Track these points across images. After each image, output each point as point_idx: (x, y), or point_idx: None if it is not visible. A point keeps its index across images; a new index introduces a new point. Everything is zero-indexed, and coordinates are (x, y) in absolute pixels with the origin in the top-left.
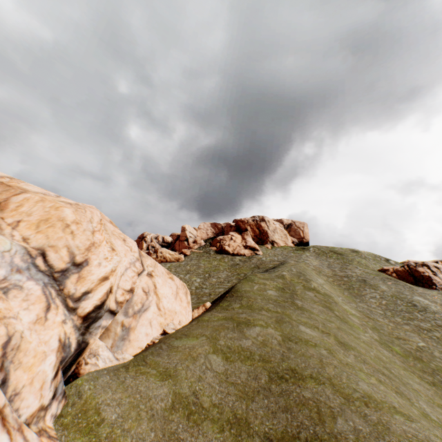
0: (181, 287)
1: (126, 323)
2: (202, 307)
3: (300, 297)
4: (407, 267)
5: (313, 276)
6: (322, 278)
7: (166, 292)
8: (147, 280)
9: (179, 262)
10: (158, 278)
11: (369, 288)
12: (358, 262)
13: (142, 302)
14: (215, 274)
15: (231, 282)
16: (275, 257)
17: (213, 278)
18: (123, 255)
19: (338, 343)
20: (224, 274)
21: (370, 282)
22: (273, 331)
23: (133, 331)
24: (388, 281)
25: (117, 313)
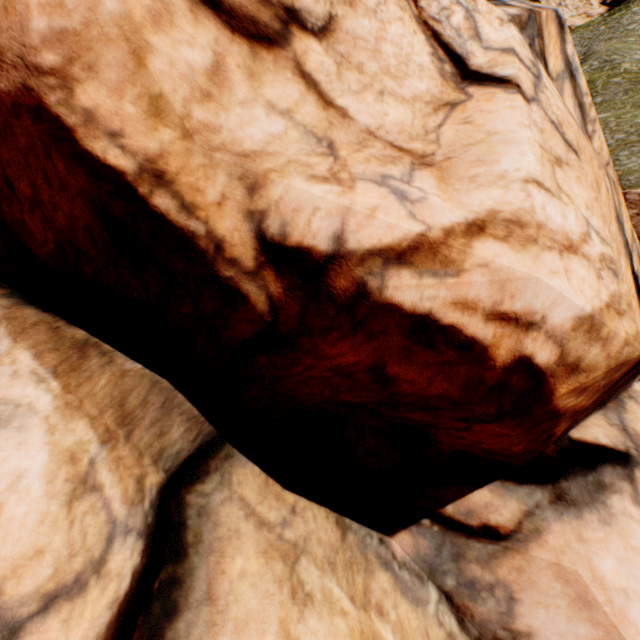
0: None
1: None
2: None
3: (600, 92)
4: None
5: (630, 52)
6: None
7: None
8: None
9: None
10: None
11: None
12: None
13: None
14: None
15: None
16: None
17: None
18: None
19: (632, 108)
20: None
21: None
22: None
23: None
24: None
25: None
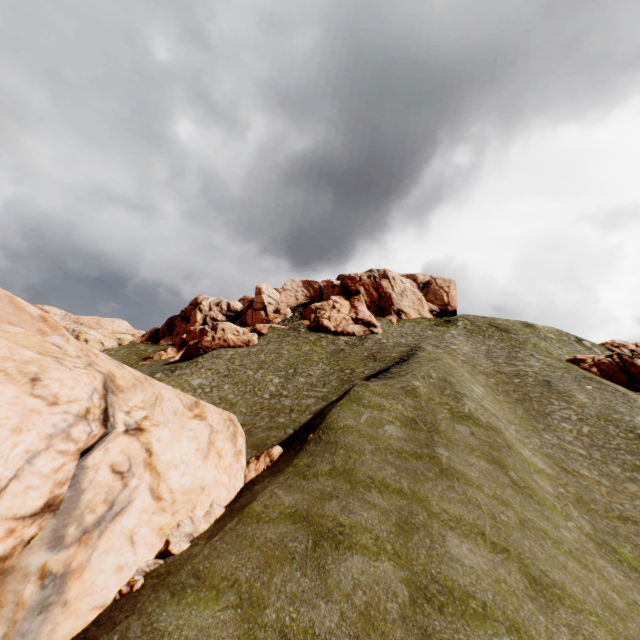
0: (222, 427)
1: (57, 565)
2: (264, 458)
3: (444, 440)
4: (618, 358)
5: (466, 383)
6: (480, 382)
7: (181, 453)
8: (126, 444)
9: (248, 348)
10: (160, 430)
11: (558, 399)
12: (534, 345)
13: (110, 497)
14: (304, 369)
15: (329, 386)
16: (403, 339)
17: (300, 377)
18: (6, 435)
19: (530, 585)
20: (318, 369)
21: (558, 387)
22: (390, 567)
23: (78, 577)
24: (587, 383)
25: (27, 552)
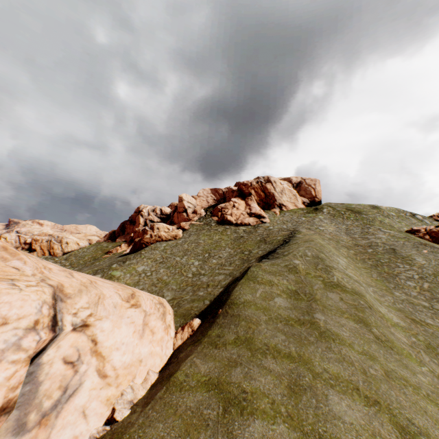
0: (153, 310)
1: None
2: (187, 328)
3: (320, 306)
4: None
5: (333, 257)
6: (343, 254)
7: (121, 337)
8: (75, 339)
9: (176, 240)
10: (103, 322)
11: (403, 263)
12: (380, 222)
13: (63, 384)
14: (215, 253)
15: (233, 265)
16: (284, 225)
17: (213, 259)
18: None
19: (400, 435)
20: (225, 252)
21: (401, 253)
22: (285, 429)
23: None
24: (423, 248)
25: None
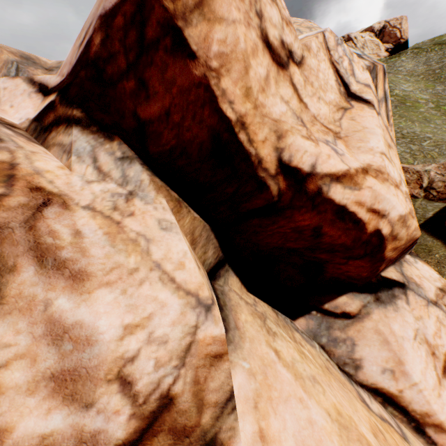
0: None
1: None
2: None
3: None
4: None
5: (399, 84)
6: (410, 82)
7: None
8: None
9: None
10: None
11: None
12: None
13: None
14: None
15: None
16: None
17: None
18: None
19: (399, 117)
20: None
21: None
22: None
23: None
24: None
25: None
